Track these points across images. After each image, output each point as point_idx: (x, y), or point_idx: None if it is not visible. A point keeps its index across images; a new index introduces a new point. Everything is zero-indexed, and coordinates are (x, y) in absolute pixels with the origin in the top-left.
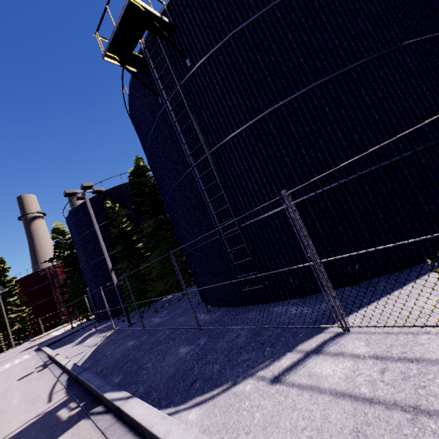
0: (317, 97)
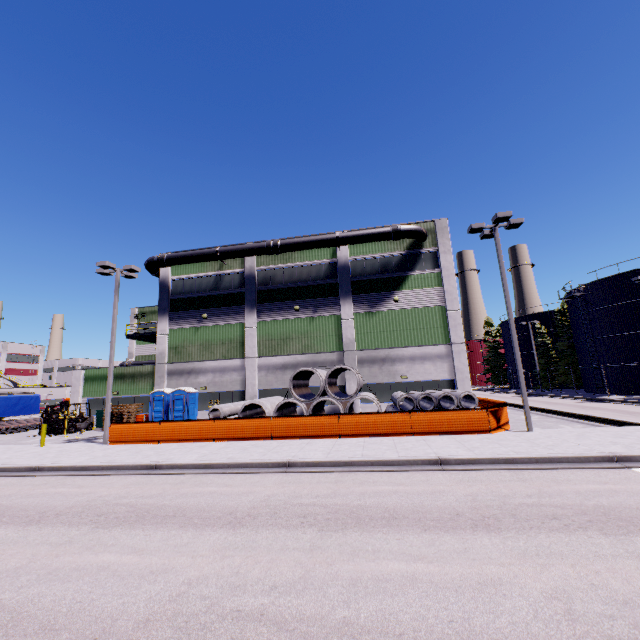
0: (635, 336)
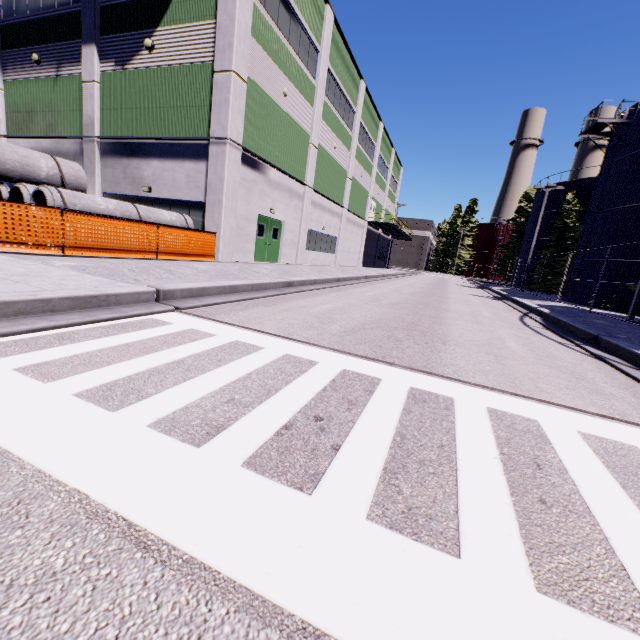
0: None
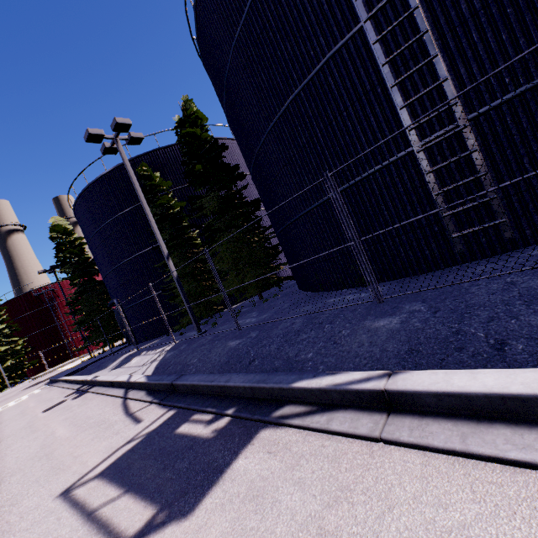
0: None
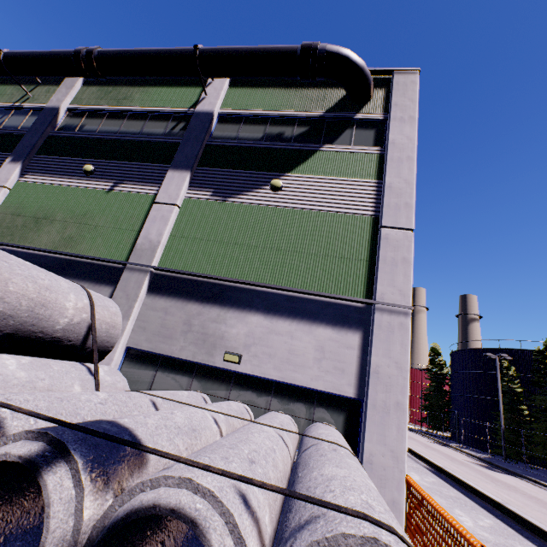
0: None
